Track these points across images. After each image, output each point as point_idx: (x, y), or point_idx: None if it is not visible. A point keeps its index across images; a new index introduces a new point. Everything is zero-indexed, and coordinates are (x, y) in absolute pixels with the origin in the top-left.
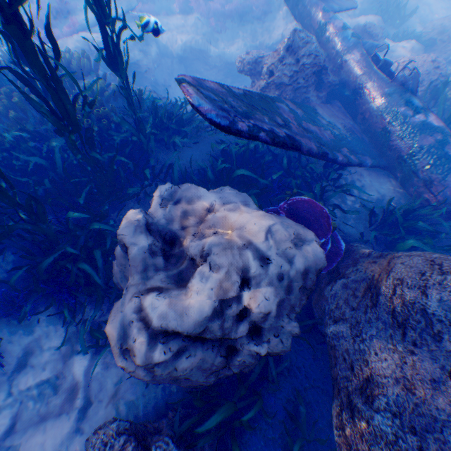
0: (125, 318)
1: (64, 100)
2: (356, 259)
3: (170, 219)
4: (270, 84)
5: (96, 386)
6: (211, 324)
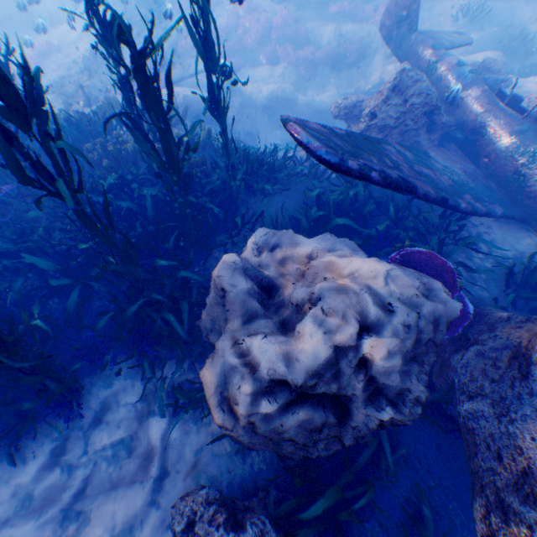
0: (227, 362)
1: (171, 142)
2: (492, 325)
3: (267, 266)
4: (371, 127)
5: (173, 454)
6: (324, 374)
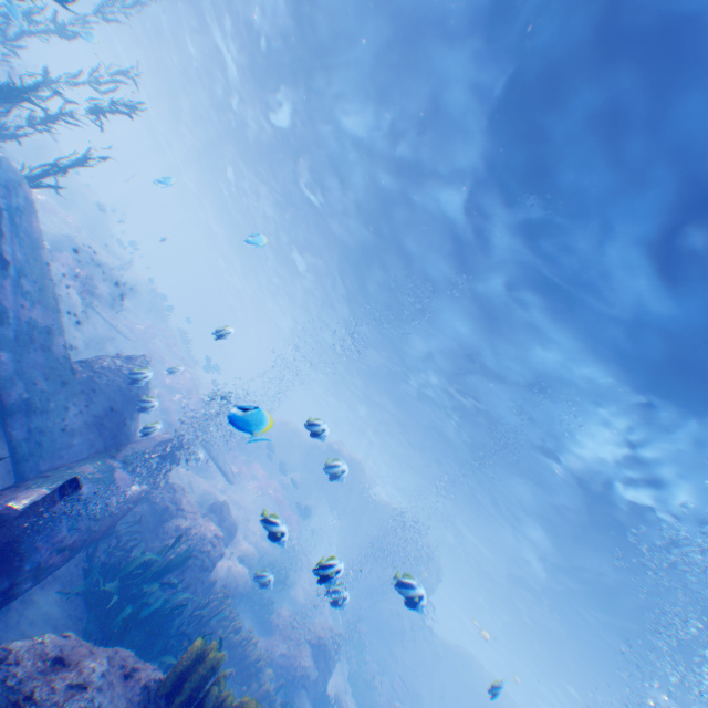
0: None
1: None
2: None
3: None
4: (89, 361)
5: None
6: None
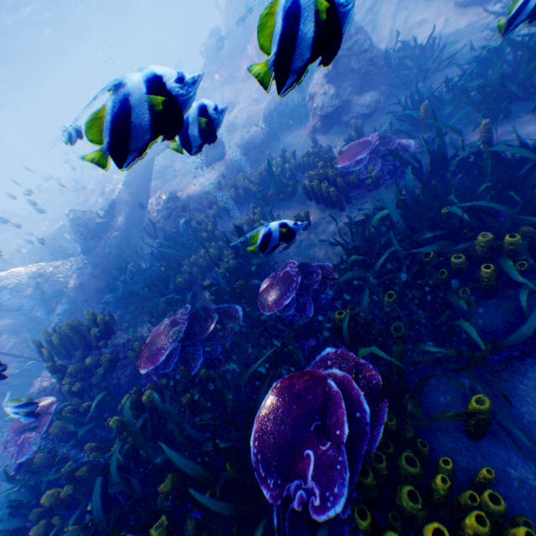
0: None
1: None
2: None
3: None
4: None
5: None
6: None
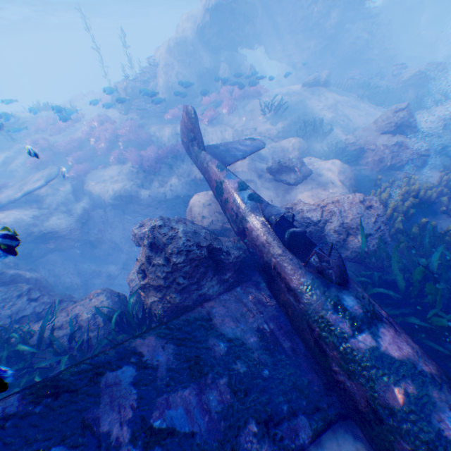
0: None
1: None
2: None
3: None
4: (146, 284)
5: None
6: None
